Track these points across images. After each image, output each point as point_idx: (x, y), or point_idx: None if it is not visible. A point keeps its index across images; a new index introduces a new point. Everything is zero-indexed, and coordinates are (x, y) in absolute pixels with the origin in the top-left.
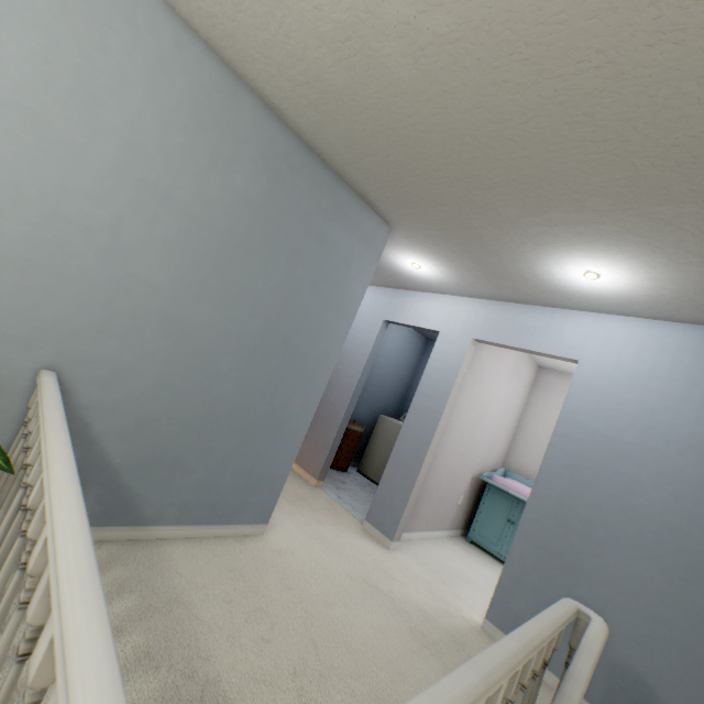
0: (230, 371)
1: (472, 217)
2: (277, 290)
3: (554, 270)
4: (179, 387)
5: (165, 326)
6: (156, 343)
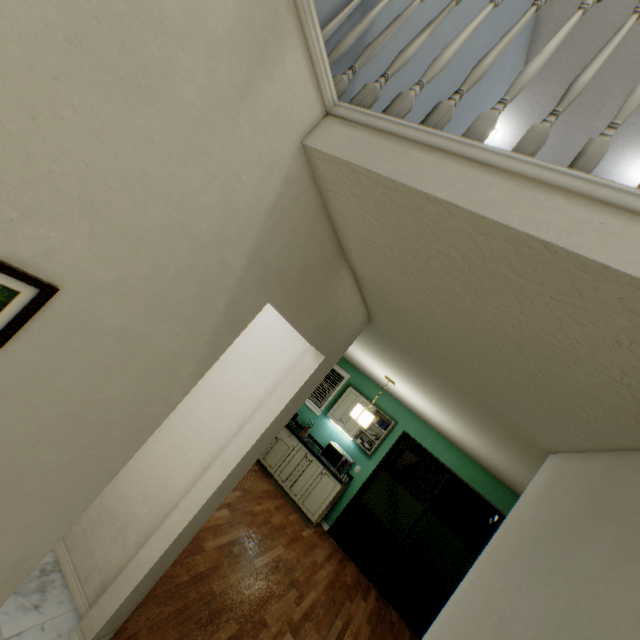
0: (423, 104)
1: (619, 82)
2: (474, 57)
3: (623, 162)
4: (404, 84)
5: (435, 8)
6: (424, 19)
